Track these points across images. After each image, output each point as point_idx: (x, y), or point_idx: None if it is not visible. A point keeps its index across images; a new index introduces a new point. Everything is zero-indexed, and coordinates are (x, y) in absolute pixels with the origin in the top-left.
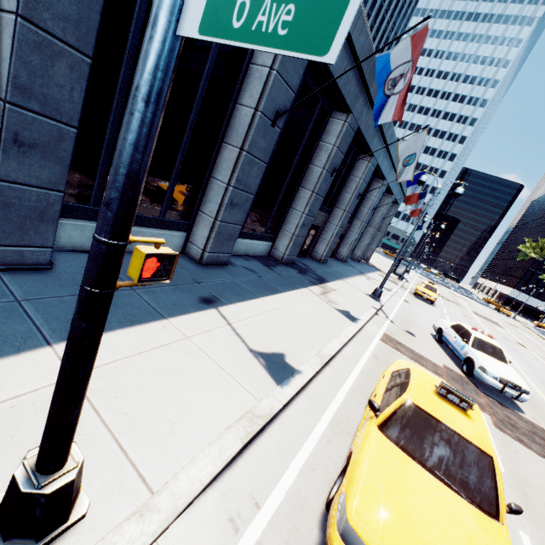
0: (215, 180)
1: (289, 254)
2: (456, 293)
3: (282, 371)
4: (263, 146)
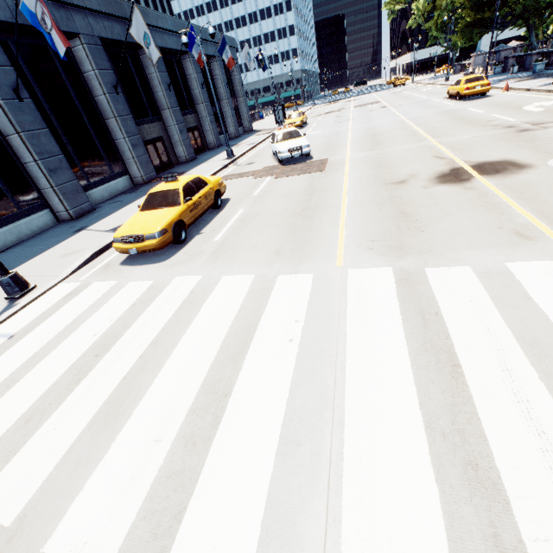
0: (27, 164)
1: (146, 173)
2: (354, 98)
3: None
4: (30, 119)
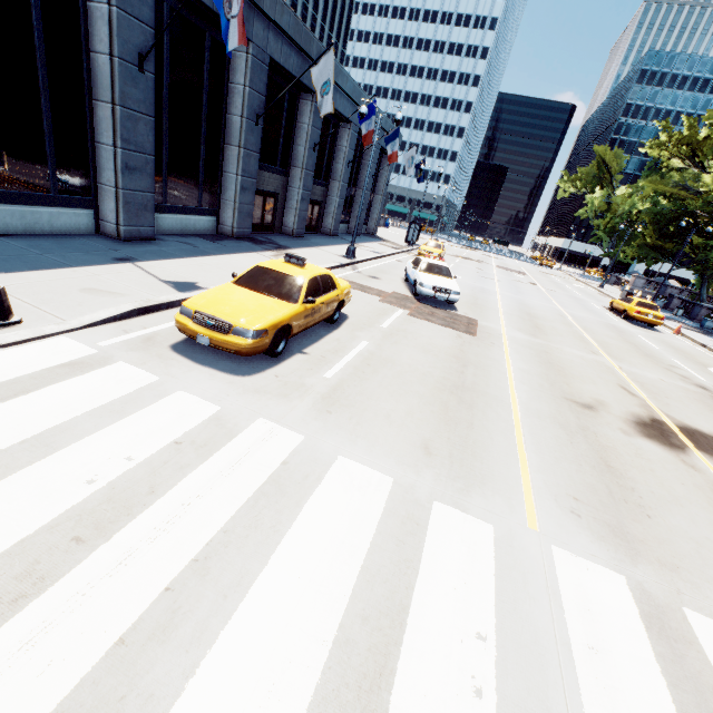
0: (100, 145)
1: (240, 226)
2: (495, 255)
3: (190, 289)
4: (139, 97)
